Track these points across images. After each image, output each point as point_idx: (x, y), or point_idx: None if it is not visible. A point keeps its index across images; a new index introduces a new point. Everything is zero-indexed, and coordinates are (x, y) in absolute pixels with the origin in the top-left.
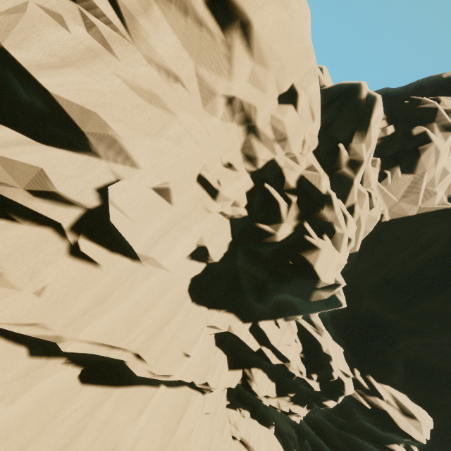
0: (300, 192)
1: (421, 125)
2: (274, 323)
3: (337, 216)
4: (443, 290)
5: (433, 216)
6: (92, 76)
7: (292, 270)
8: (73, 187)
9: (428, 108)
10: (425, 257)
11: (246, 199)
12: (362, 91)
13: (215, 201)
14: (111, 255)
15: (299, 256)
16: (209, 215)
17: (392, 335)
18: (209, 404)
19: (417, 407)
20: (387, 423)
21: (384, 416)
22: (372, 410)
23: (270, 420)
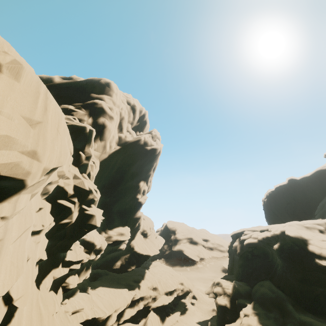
0: (76, 193)
1: (103, 116)
2: (69, 250)
3: (95, 194)
4: (123, 181)
5: (114, 154)
6: (3, 261)
7: (86, 232)
8: (0, 320)
9: (103, 107)
10: (115, 170)
11: (52, 216)
12: (87, 129)
13: (40, 234)
14: (11, 324)
15: (88, 224)
16: (39, 243)
17: (110, 207)
18: (57, 319)
19: (125, 228)
20: (119, 242)
21: (117, 241)
22: (113, 242)
23: (76, 289)
